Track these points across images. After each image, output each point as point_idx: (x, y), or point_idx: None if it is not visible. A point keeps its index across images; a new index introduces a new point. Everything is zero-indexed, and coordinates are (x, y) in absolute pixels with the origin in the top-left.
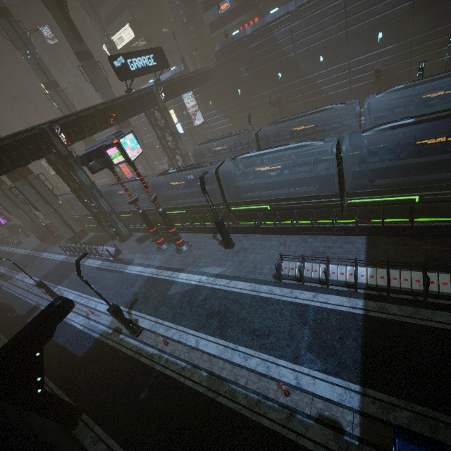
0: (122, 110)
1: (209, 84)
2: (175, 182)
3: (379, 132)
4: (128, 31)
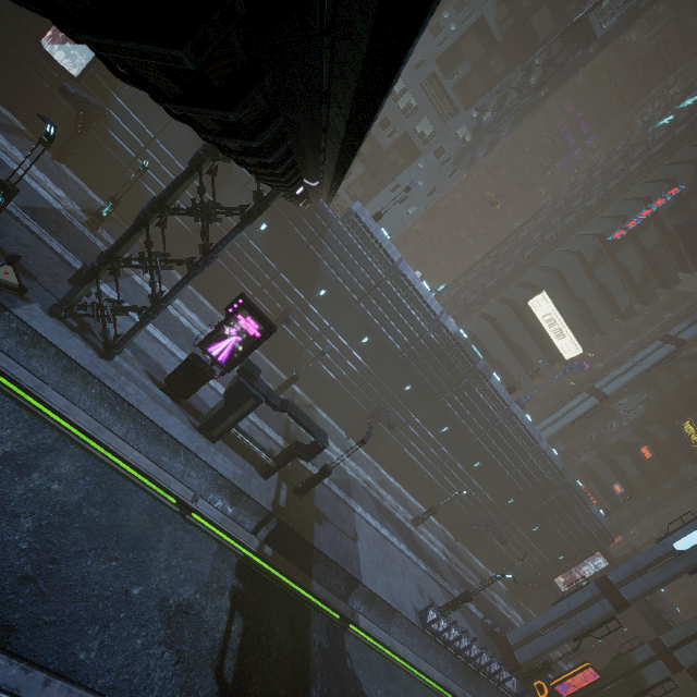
0: None
1: None
2: None
3: None
4: (573, 349)
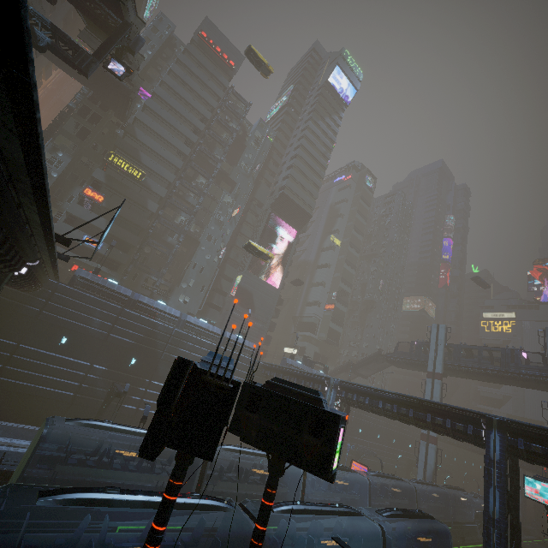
0: (7, 245)
1: (24, 295)
2: (141, 546)
3: (391, 517)
4: None
